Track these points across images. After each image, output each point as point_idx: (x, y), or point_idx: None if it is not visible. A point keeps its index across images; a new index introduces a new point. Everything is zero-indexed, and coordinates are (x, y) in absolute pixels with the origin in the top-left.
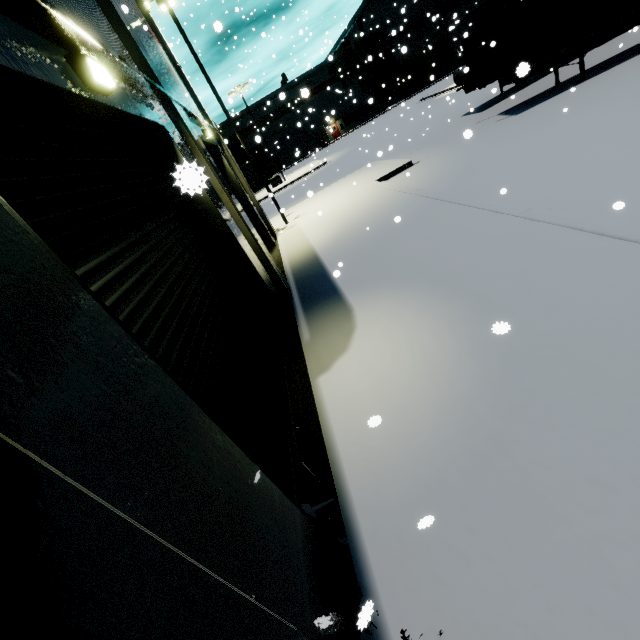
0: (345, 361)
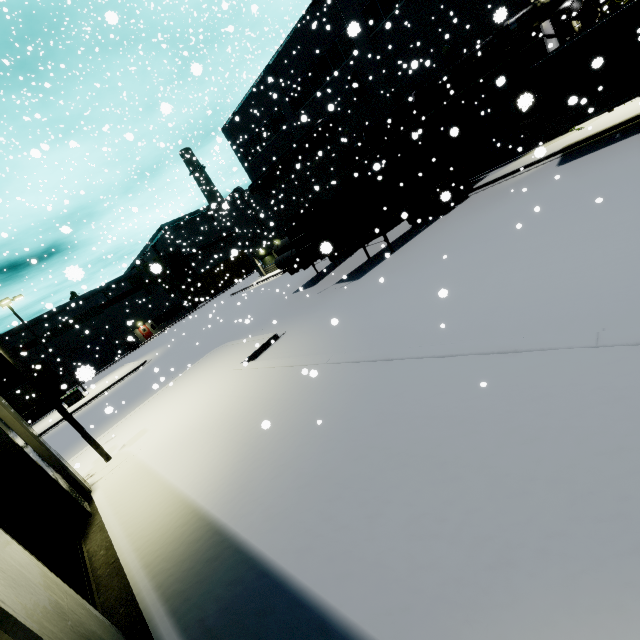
0: None
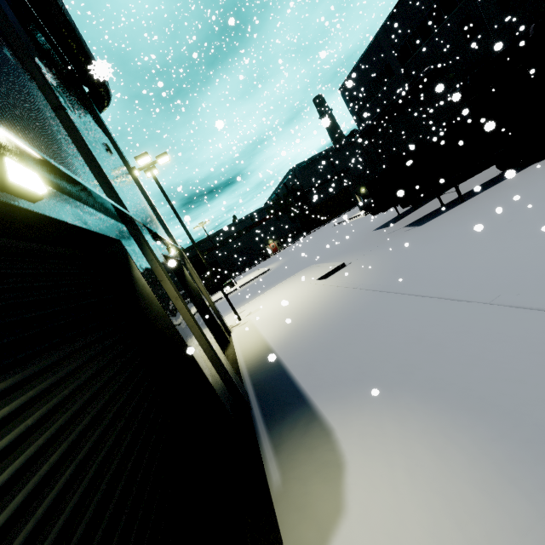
0: (347, 541)
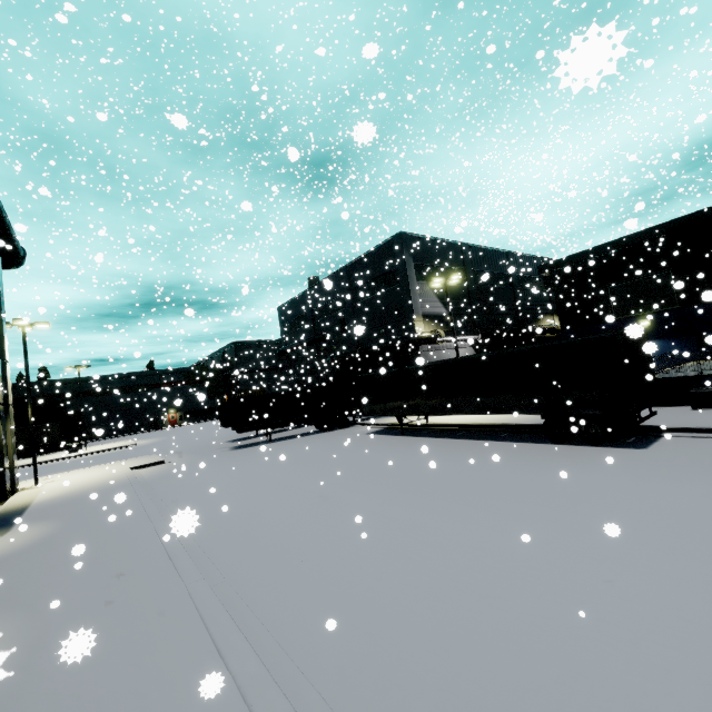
0: None
